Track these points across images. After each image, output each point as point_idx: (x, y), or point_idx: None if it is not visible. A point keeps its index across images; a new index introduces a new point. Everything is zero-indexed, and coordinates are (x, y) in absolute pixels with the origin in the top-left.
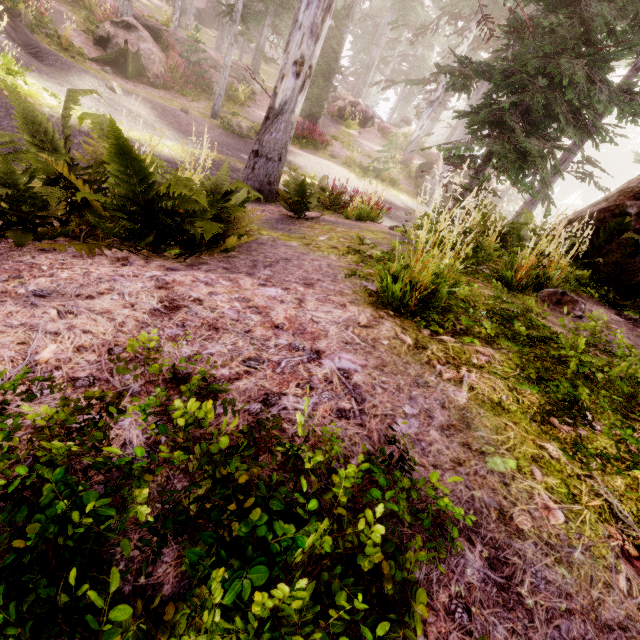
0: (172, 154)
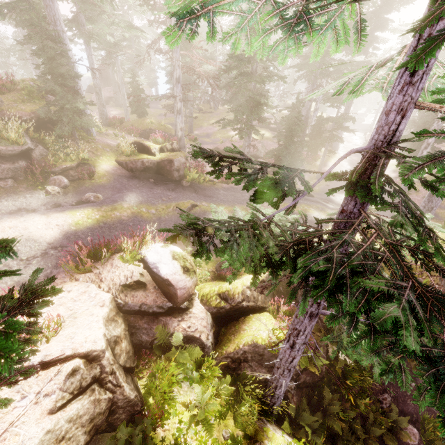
0: None
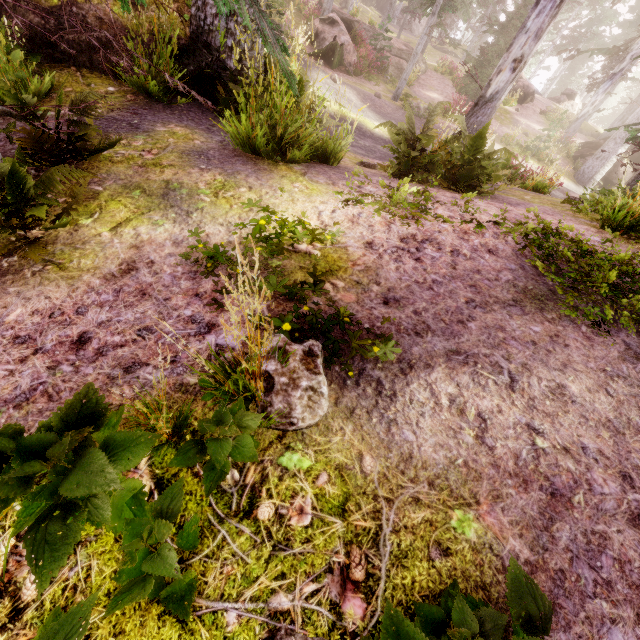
0: (380, 132)
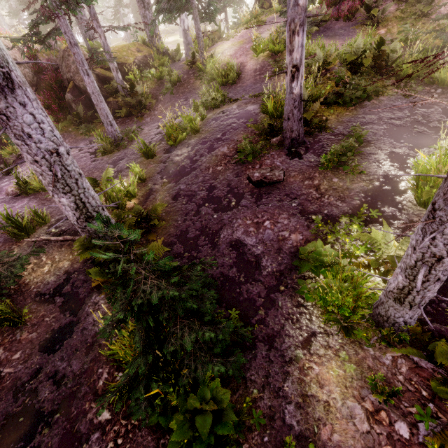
0: None
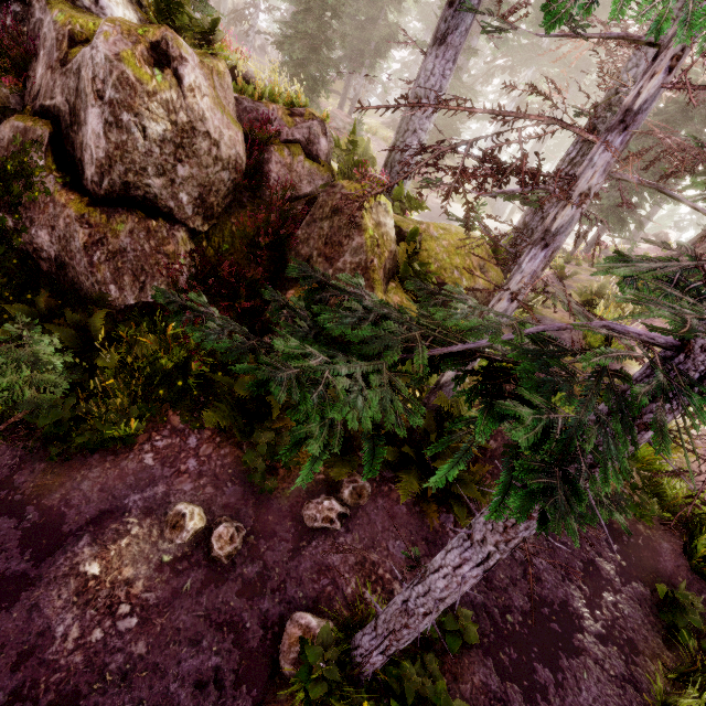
0: None
